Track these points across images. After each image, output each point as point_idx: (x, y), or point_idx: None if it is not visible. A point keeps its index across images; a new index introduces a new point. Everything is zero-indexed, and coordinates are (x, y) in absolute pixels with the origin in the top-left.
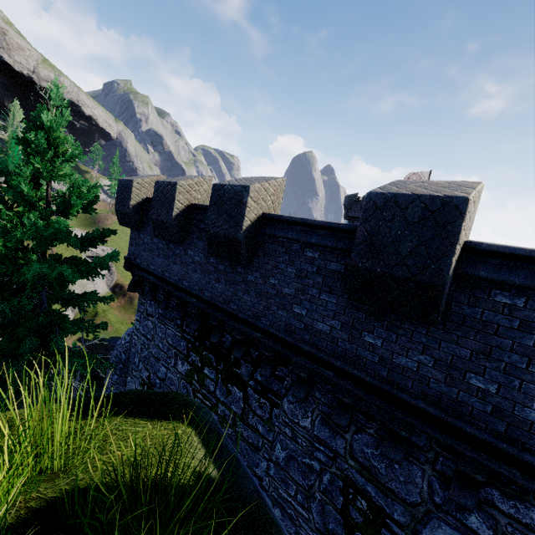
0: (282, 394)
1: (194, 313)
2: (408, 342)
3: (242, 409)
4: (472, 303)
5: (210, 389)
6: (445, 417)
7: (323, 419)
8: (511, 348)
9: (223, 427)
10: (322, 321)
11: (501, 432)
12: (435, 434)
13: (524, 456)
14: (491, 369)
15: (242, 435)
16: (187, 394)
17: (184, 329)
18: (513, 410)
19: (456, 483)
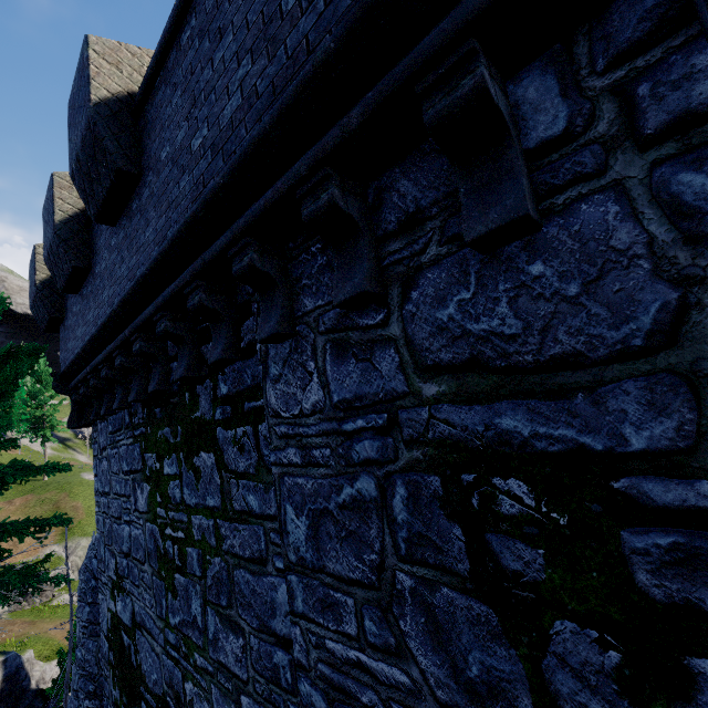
0: (261, 377)
1: (120, 365)
2: None
3: (220, 488)
4: None
5: (176, 499)
6: None
7: (336, 344)
8: None
9: (207, 566)
10: (227, 99)
11: None
12: None
13: None
14: None
15: (234, 553)
16: (155, 548)
17: (133, 424)
18: None
19: None
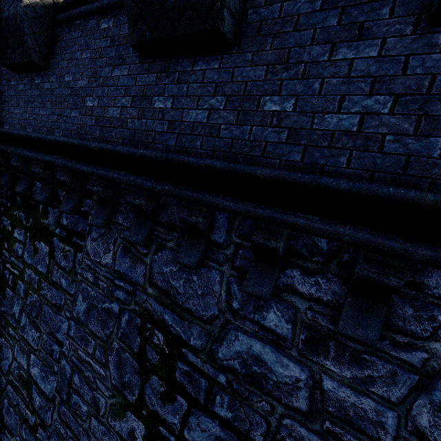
0: (86, 232)
1: None
2: (199, 87)
3: (48, 266)
4: (271, 0)
5: (18, 253)
6: (234, 166)
7: (125, 247)
8: (312, 39)
9: (28, 295)
10: (113, 104)
11: (297, 162)
12: (225, 202)
13: (322, 180)
14: (289, 79)
15: (46, 298)
16: None
17: None
18: (312, 124)
19: (253, 271)
